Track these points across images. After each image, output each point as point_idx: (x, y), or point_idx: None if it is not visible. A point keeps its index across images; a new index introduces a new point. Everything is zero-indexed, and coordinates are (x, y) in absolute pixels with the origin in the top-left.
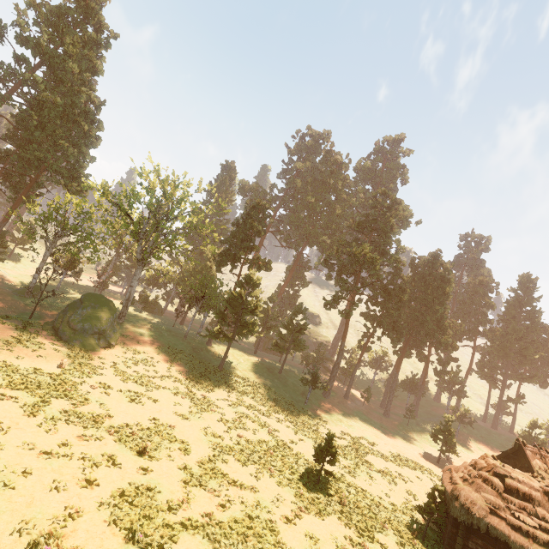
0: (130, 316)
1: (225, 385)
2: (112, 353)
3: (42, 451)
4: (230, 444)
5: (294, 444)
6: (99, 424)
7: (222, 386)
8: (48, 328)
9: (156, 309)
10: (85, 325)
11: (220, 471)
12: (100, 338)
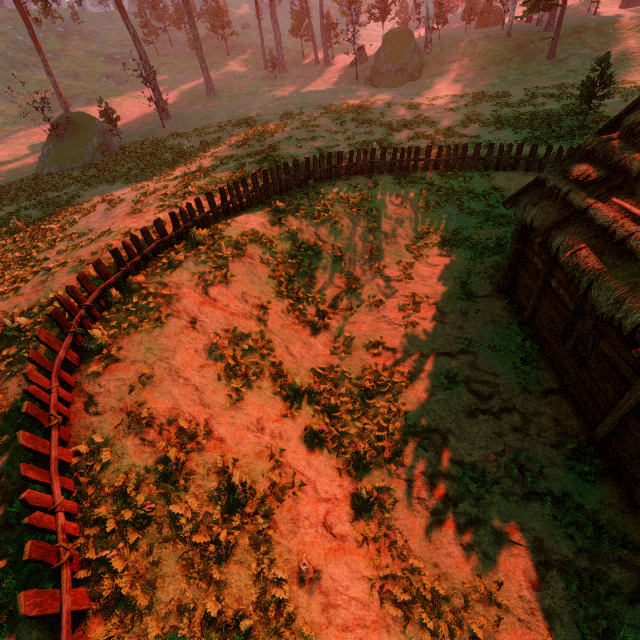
0: (443, 41)
1: (544, 75)
2: (414, 84)
3: (332, 132)
4: (485, 118)
5: (601, 107)
6: (372, 122)
7: (539, 77)
8: (367, 82)
9: (491, 18)
10: (387, 66)
11: (452, 131)
12: (403, 74)
